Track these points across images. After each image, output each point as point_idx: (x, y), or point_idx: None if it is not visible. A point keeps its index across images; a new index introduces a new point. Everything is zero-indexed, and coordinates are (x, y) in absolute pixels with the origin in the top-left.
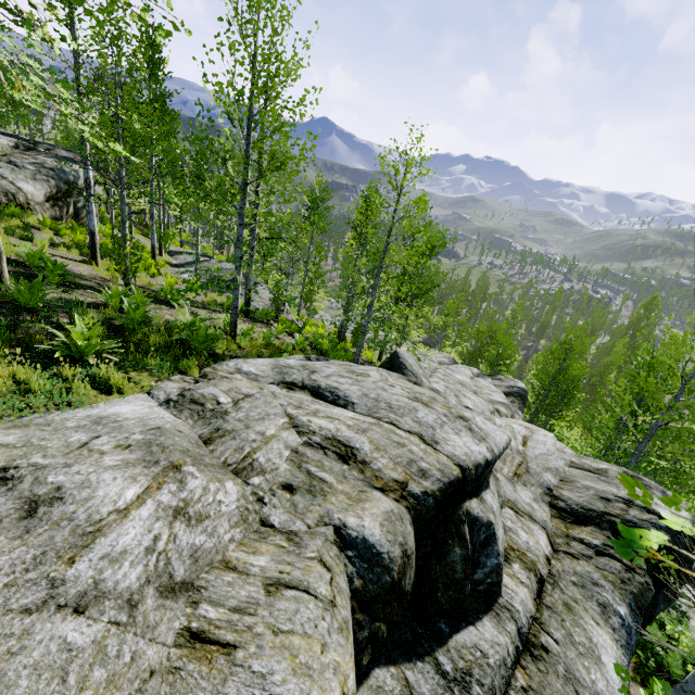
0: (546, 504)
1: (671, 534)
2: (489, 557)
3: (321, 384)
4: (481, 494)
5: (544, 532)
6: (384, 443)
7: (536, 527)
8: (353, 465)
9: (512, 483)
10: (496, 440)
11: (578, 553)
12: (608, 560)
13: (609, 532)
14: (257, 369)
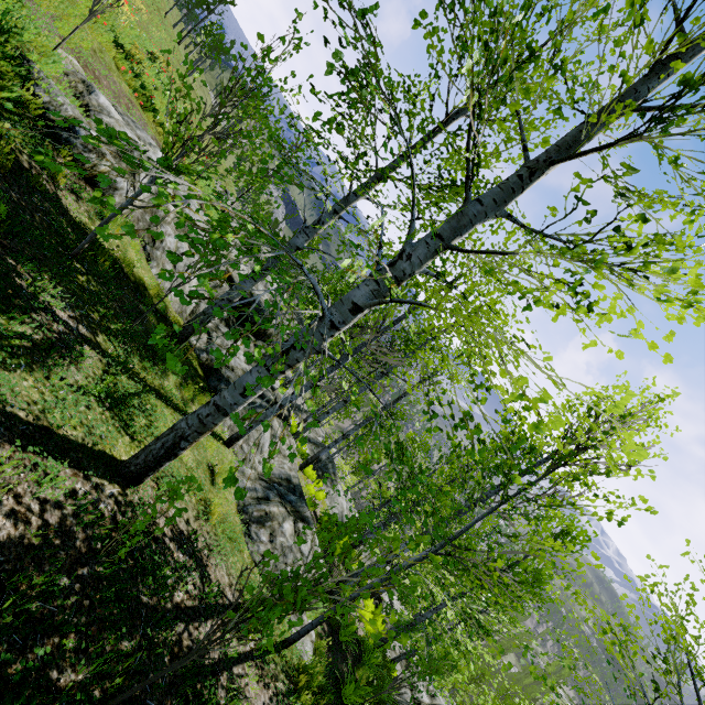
0: None
1: None
2: None
3: None
4: None
5: None
6: None
7: None
8: None
9: None
10: None
11: None
12: None
13: None
14: None
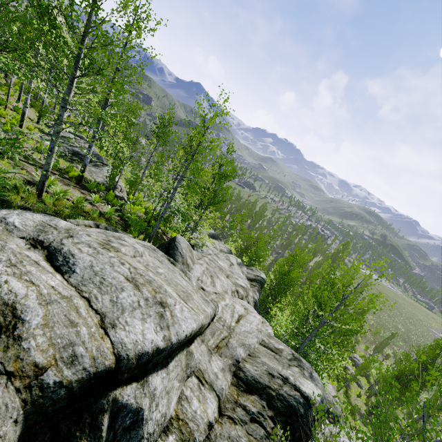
0: (231, 373)
1: (305, 409)
2: (131, 441)
3: (64, 249)
4: (148, 377)
5: (216, 400)
6: (58, 320)
7: (212, 395)
8: (3, 339)
9: (210, 354)
10: (181, 328)
11: (238, 418)
12: (257, 427)
13: (265, 402)
14: (22, 222)
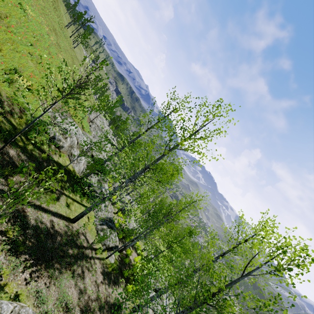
0: None
1: None
2: None
3: None
4: None
5: None
6: None
7: None
8: None
9: None
10: None
11: None
12: None
13: None
14: None
